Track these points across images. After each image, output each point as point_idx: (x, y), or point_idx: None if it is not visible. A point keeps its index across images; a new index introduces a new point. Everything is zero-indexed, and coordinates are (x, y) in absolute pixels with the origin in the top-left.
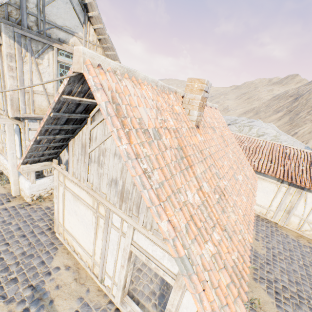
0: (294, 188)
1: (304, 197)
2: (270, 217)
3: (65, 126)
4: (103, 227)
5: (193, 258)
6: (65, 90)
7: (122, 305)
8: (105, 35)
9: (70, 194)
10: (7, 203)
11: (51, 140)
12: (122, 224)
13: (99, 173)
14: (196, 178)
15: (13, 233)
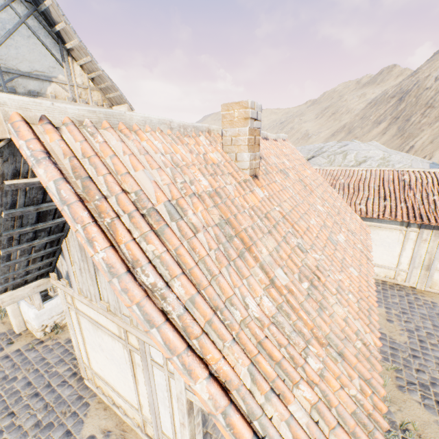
0: (428, 231)
1: None
2: (403, 280)
3: (39, 225)
4: (141, 365)
5: (273, 433)
6: (4, 173)
7: None
8: (98, 71)
9: (87, 321)
10: (8, 346)
11: (28, 249)
12: (166, 359)
13: None
14: (262, 266)
15: (20, 394)
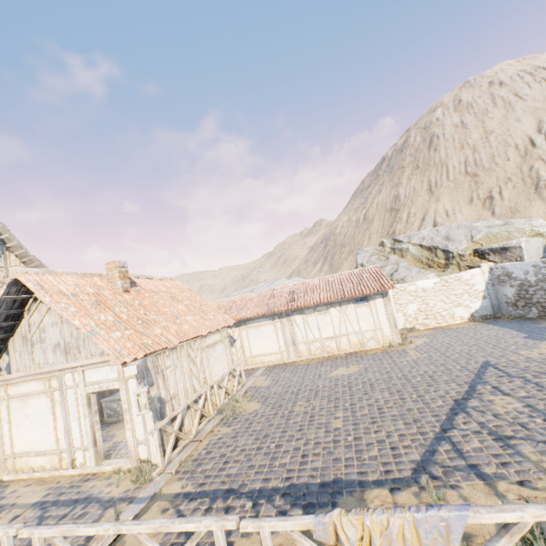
0: (284, 319)
1: (294, 321)
2: (287, 358)
3: (5, 323)
4: (60, 400)
5: (100, 333)
6: (5, 292)
7: (99, 466)
8: (30, 257)
9: (18, 400)
10: None
11: None
12: (74, 377)
13: (44, 349)
14: (114, 313)
15: None
